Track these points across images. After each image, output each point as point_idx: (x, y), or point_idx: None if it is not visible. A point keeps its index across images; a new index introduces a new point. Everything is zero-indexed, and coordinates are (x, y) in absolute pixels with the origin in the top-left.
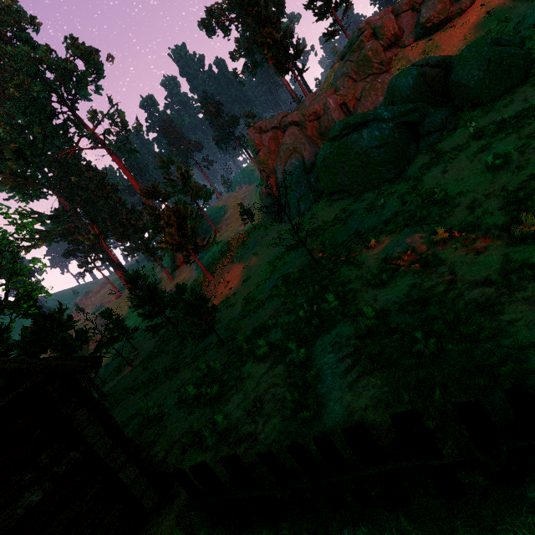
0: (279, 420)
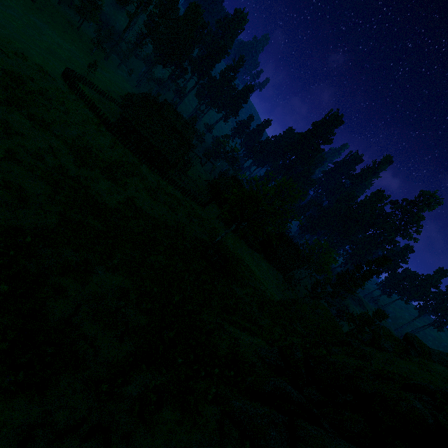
0: (262, 259)
